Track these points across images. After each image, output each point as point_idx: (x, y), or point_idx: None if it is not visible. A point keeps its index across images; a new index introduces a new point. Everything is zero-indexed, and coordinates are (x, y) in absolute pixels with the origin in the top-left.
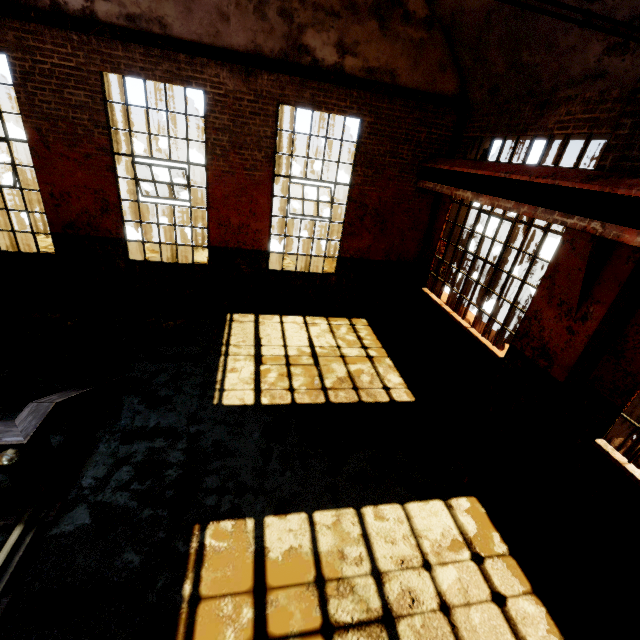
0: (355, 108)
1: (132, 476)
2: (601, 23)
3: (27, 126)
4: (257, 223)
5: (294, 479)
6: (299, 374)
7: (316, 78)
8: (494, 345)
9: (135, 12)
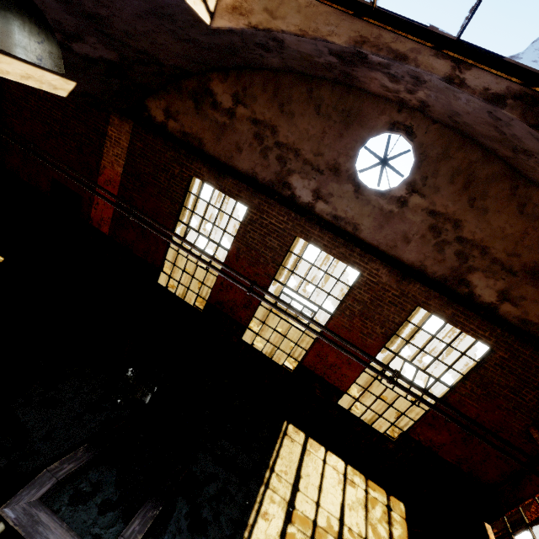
0: (492, 340)
1: None
2: None
3: (233, 244)
4: (348, 370)
5: None
6: None
7: (465, 306)
8: None
9: (341, 215)
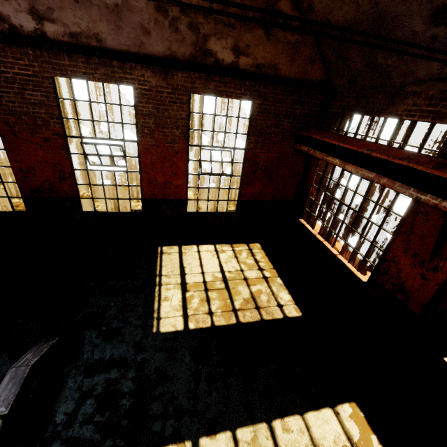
0: (248, 94)
1: (95, 408)
2: (444, 41)
3: None
4: (177, 180)
5: (219, 399)
6: (215, 298)
7: (218, 74)
8: (358, 271)
9: (76, 31)
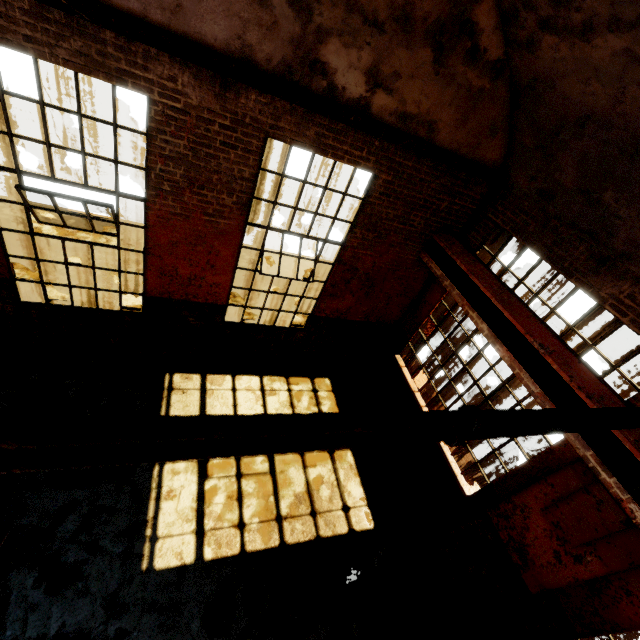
0: (372, 160)
1: None
2: None
3: None
4: (215, 276)
5: None
6: (251, 493)
7: (329, 115)
8: (462, 474)
9: None
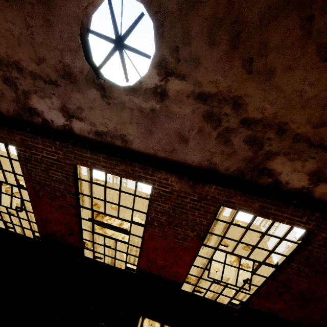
0: (311, 224)
1: None
2: None
3: (27, 185)
4: (178, 267)
5: None
6: None
7: (272, 198)
8: None
9: (103, 129)
